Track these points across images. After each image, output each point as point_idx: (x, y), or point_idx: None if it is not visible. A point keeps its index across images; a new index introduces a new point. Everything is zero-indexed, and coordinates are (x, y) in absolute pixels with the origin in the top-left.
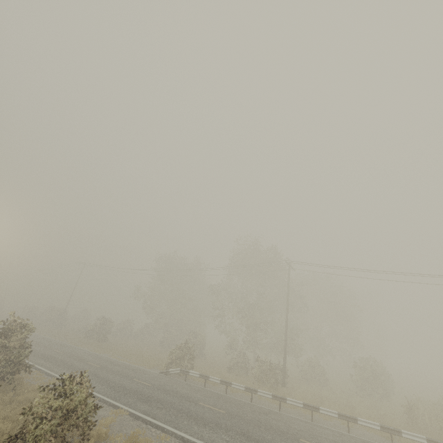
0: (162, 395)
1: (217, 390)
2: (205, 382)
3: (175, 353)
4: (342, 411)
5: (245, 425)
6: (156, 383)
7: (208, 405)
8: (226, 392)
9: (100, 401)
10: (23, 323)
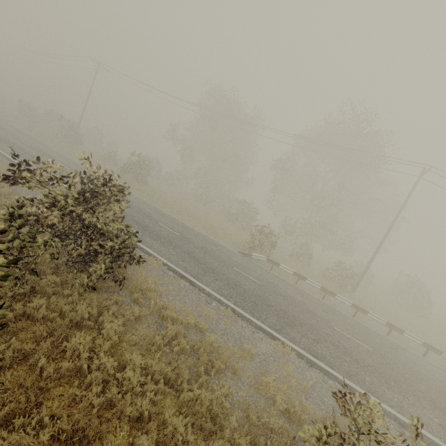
0: (291, 309)
1: (307, 289)
2: (298, 280)
3: (257, 236)
4: (425, 339)
5: (414, 381)
6: (259, 278)
7: (345, 332)
8: (323, 298)
9: (238, 317)
10: (122, 186)
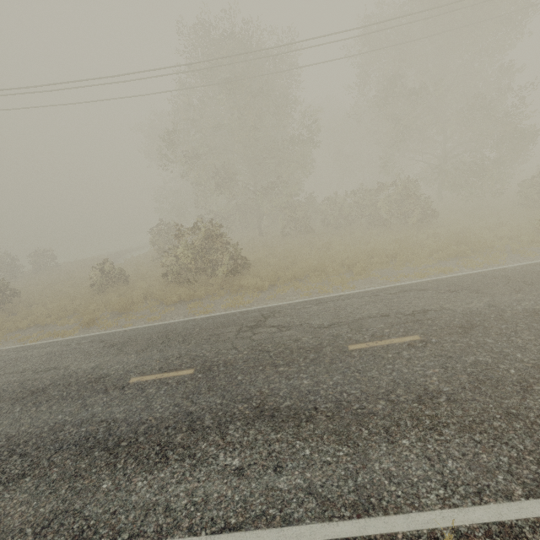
0: None
1: None
2: None
3: None
4: None
5: None
6: None
7: None
8: None
9: None
10: None
